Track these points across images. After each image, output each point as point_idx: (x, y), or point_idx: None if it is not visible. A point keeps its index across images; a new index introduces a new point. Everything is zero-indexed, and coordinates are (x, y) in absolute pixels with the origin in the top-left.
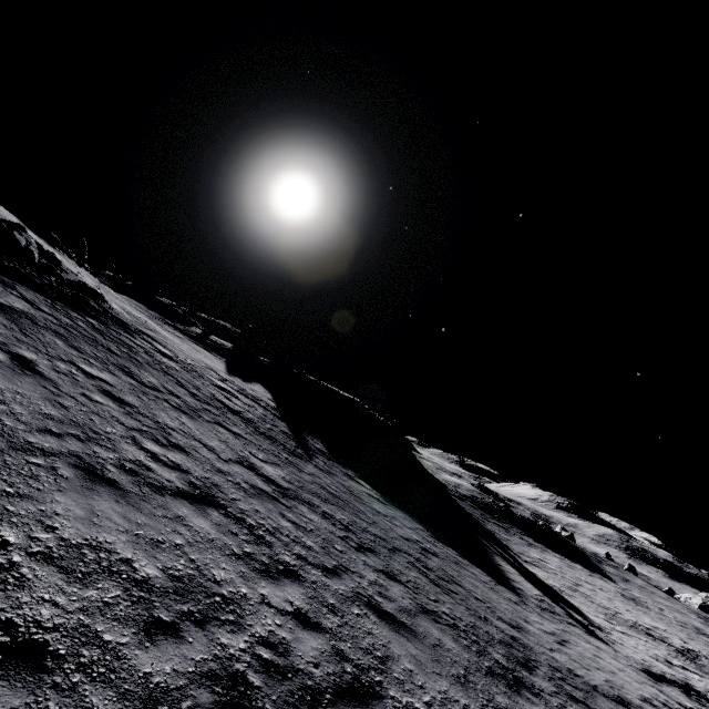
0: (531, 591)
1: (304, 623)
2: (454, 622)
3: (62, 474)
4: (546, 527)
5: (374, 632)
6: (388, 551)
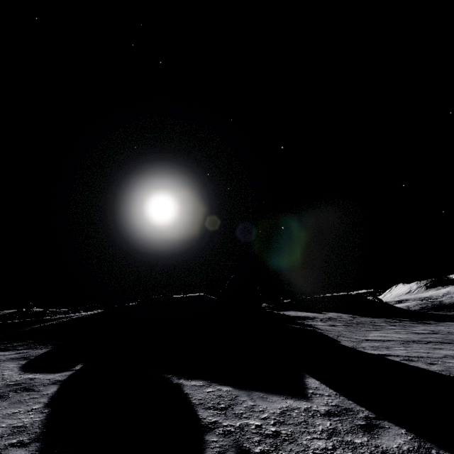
0: None
1: None
2: None
3: None
4: None
5: None
6: None
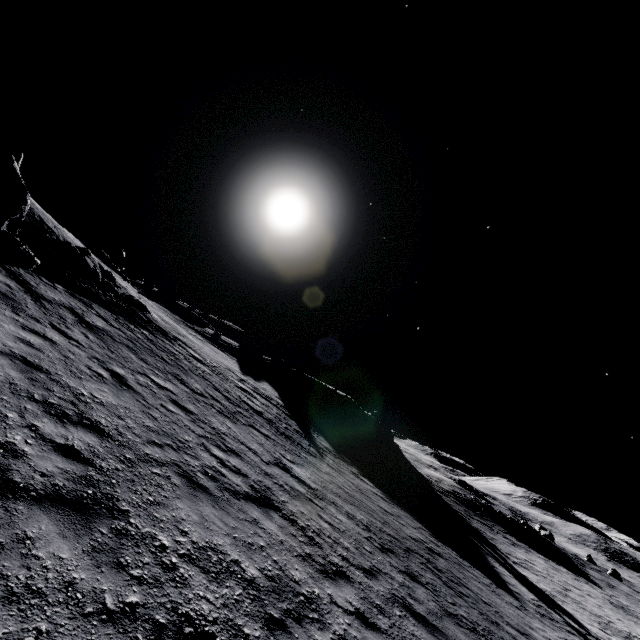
0: (527, 595)
1: (364, 622)
2: (473, 626)
3: (174, 482)
4: (528, 527)
5: (416, 633)
6: (403, 551)
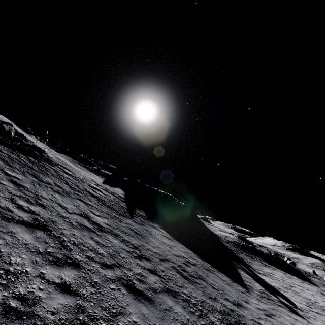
0: (257, 287)
1: (63, 289)
2: (189, 298)
3: None
4: (276, 257)
5: (119, 298)
6: (159, 260)
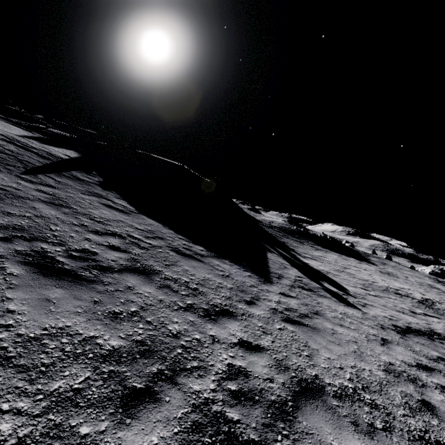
0: (291, 274)
1: None
2: None
3: None
4: (332, 239)
5: None
6: None
